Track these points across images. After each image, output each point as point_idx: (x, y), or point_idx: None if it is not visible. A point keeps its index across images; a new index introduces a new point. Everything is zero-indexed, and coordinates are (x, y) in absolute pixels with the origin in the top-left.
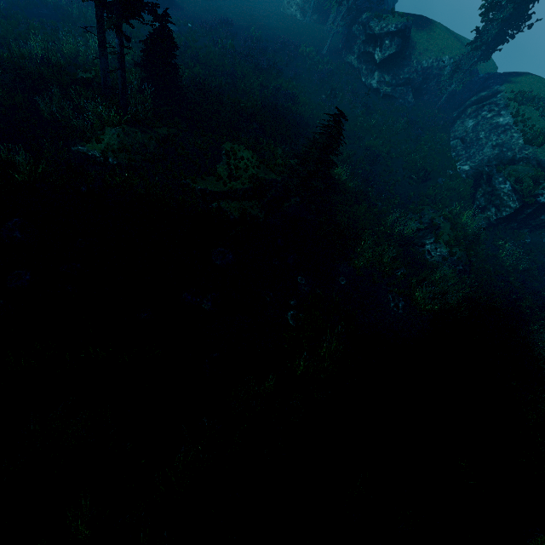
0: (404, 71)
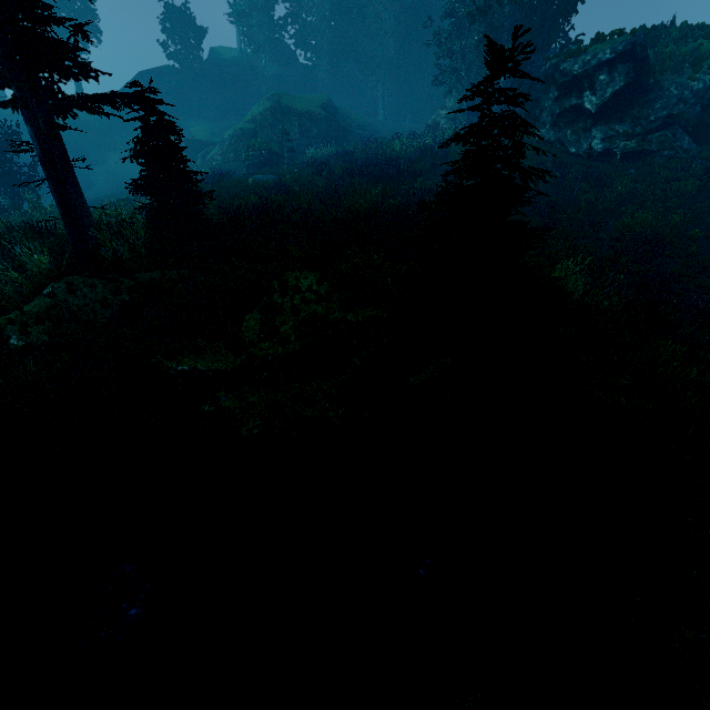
0: (654, 109)
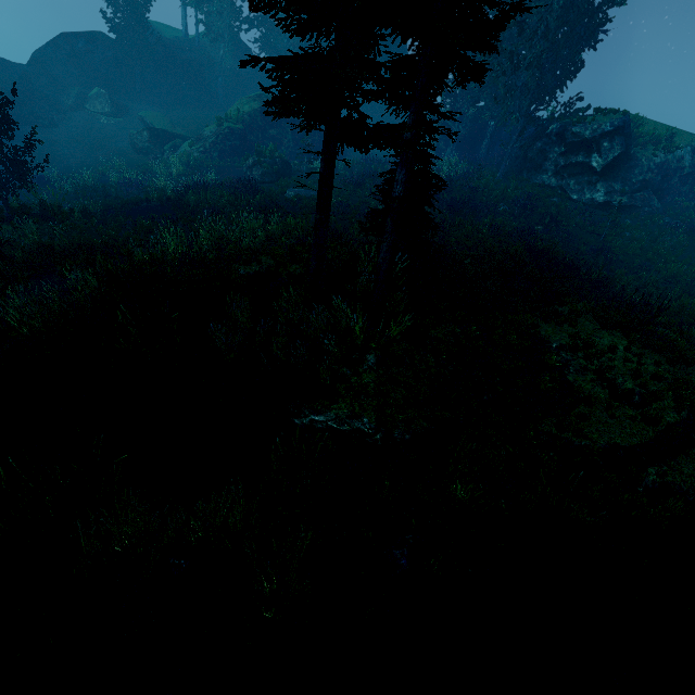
0: (634, 174)
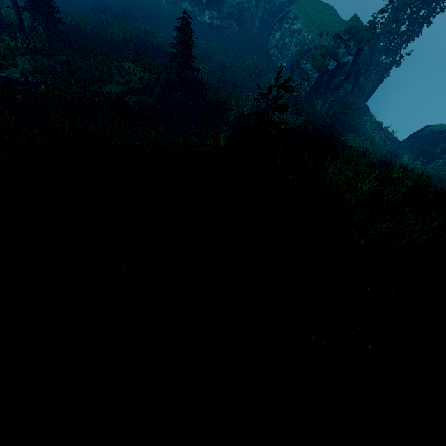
0: (225, 7)
